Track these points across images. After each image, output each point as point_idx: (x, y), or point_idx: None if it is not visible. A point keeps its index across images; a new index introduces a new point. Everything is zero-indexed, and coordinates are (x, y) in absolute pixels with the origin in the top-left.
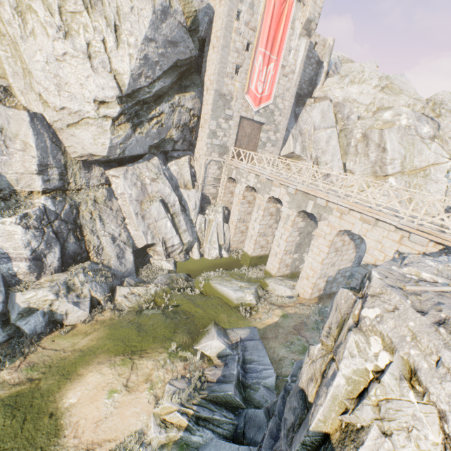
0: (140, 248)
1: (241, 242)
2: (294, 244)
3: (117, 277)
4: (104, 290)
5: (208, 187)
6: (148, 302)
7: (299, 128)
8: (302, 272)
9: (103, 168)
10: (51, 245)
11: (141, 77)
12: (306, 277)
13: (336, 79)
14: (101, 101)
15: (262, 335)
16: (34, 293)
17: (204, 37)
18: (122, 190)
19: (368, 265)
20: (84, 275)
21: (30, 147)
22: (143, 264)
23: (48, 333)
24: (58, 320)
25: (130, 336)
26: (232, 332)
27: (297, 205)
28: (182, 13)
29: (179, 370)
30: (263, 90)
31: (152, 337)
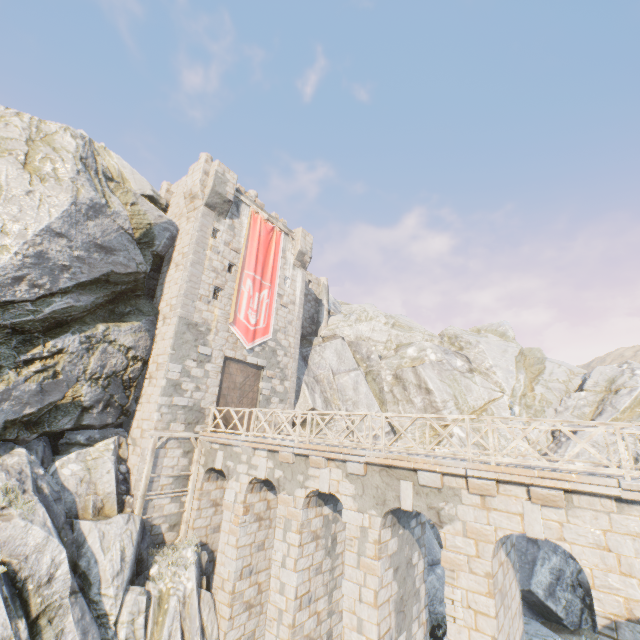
0: None
1: (248, 637)
2: (392, 605)
3: None
4: None
5: (161, 500)
6: None
7: (312, 374)
8: None
9: None
10: None
11: (21, 283)
12: None
13: (340, 317)
14: None
15: None
16: None
17: (163, 253)
18: None
19: (618, 625)
20: None
21: None
22: None
23: None
24: None
25: None
26: None
27: (377, 498)
28: (128, 218)
29: None
30: (257, 321)
31: None
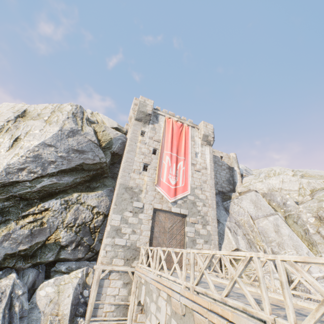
0: None
1: None
2: None
3: None
4: None
5: None
6: None
7: (233, 220)
8: None
9: None
10: None
11: (23, 171)
12: None
13: (251, 177)
14: None
15: None
16: None
17: (117, 151)
18: None
19: None
20: None
21: None
22: None
23: None
24: None
25: None
26: None
27: None
28: (94, 135)
29: None
30: (176, 182)
31: None
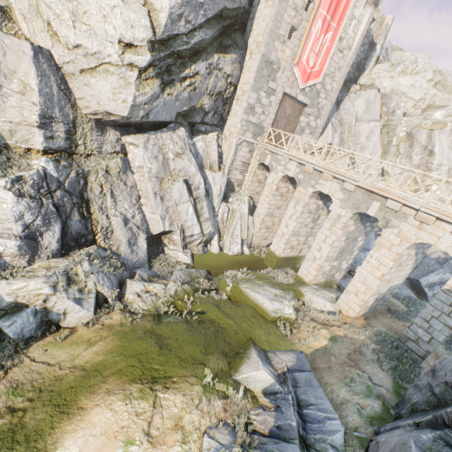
0: (155, 234)
1: (264, 238)
2: (338, 250)
3: (126, 267)
4: (112, 284)
5: (235, 171)
6: (166, 305)
7: (339, 117)
8: (350, 285)
9: (120, 132)
10: (49, 221)
11: (181, 19)
12: (354, 292)
13: (386, 66)
14: (127, 44)
15: (311, 364)
16: (23, 283)
17: None
18: (140, 162)
19: None
20: (90, 263)
21: (31, 91)
22: (156, 254)
23: (39, 338)
24: (54, 320)
25: (149, 354)
26: (274, 356)
27: (354, 205)
28: None
29: (217, 412)
30: (314, 64)
31: (178, 358)
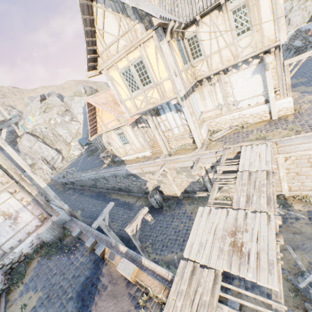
0: None
1: None
2: None
3: None
4: None
5: None
6: None
7: (23, 153)
8: None
9: None
10: None
11: None
12: None
13: (22, 122)
14: None
15: None
16: None
17: None
18: None
19: None
20: None
21: None
22: None
23: None
24: None
25: None
26: None
27: None
28: None
29: None
30: None
31: None
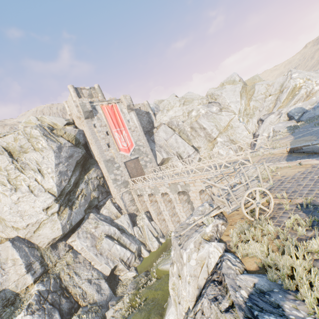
0: (109, 275)
1: (167, 225)
2: (190, 209)
3: (103, 306)
4: None
5: (130, 207)
6: (127, 310)
7: (158, 145)
8: None
9: (64, 240)
10: (51, 314)
11: (62, 182)
12: None
13: (160, 113)
14: (46, 208)
15: None
16: None
17: (85, 143)
18: (80, 246)
19: None
20: None
21: (17, 260)
22: (116, 284)
23: None
24: None
25: None
26: None
27: (174, 190)
28: (68, 142)
29: None
30: (127, 144)
31: None
